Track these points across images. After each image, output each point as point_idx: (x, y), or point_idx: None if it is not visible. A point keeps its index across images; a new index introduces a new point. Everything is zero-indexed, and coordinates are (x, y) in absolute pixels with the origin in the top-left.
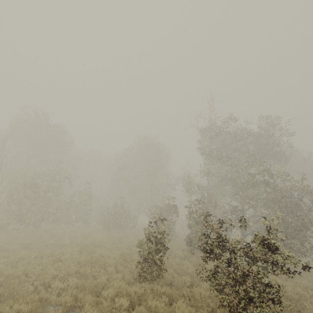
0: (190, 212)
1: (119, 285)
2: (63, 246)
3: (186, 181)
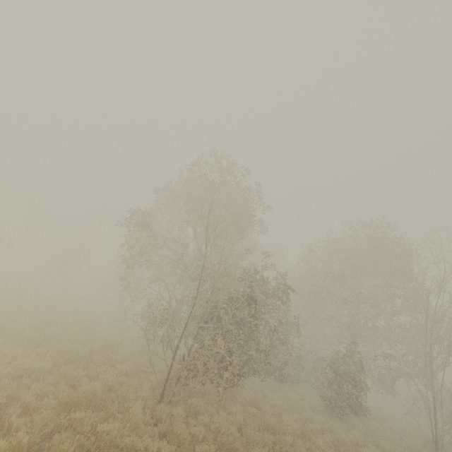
0: None
1: None
2: None
3: None
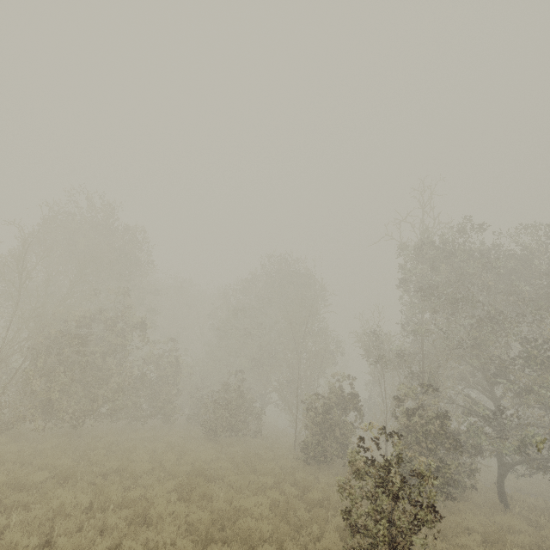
0: (406, 411)
1: None
2: (138, 477)
3: (374, 345)
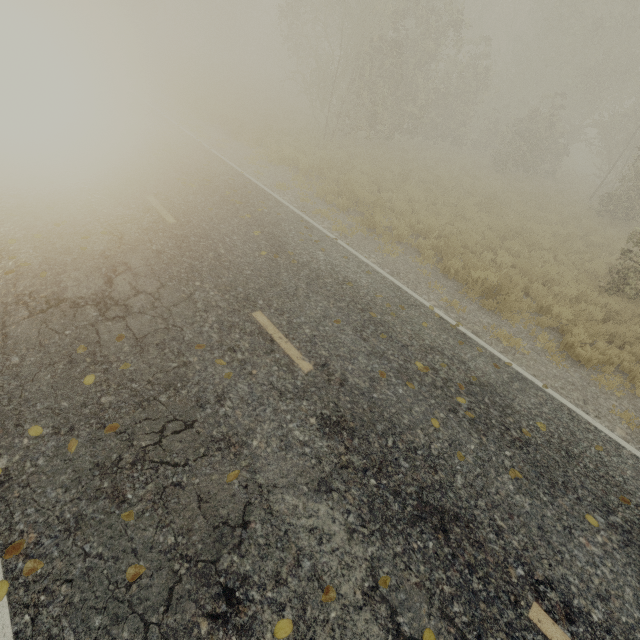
0: None
1: (579, 288)
2: (446, 189)
3: None
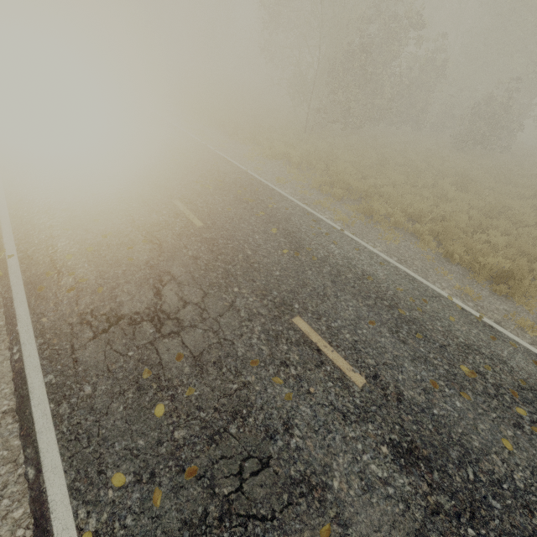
0: None
1: None
2: (419, 171)
3: None
